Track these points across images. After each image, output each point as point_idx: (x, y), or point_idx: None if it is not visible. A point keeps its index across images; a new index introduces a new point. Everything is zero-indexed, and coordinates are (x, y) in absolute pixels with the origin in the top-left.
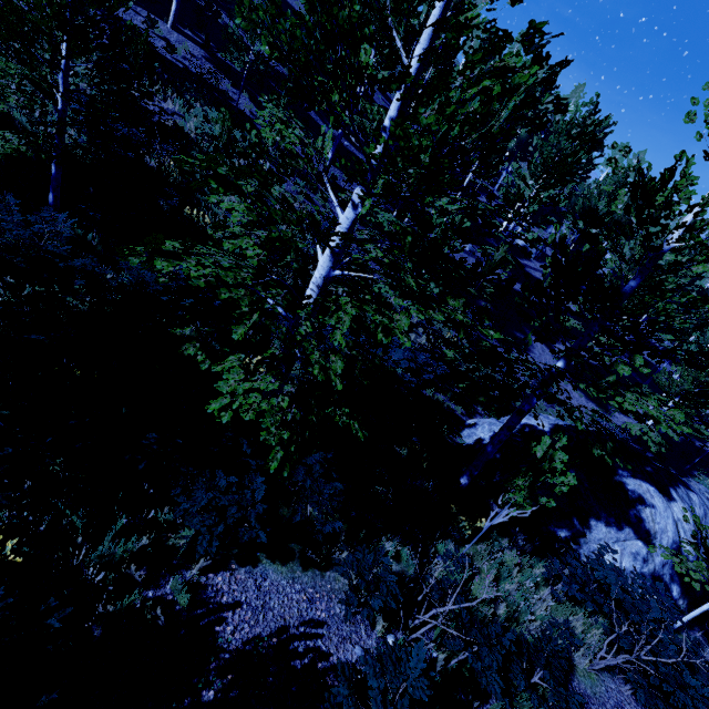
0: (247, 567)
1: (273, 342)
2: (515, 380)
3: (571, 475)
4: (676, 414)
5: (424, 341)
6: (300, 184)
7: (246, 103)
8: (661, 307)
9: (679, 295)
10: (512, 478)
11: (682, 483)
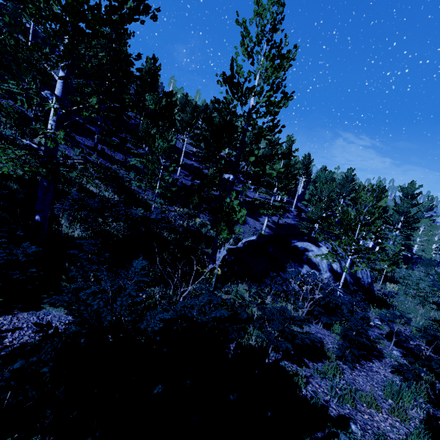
0: (30, 312)
1: (60, 217)
2: (202, 175)
3: (243, 210)
4: (277, 166)
5: (181, 223)
6: (78, 150)
7: (31, 114)
8: (253, 124)
9: (255, 113)
10: (216, 224)
11: (323, 240)
